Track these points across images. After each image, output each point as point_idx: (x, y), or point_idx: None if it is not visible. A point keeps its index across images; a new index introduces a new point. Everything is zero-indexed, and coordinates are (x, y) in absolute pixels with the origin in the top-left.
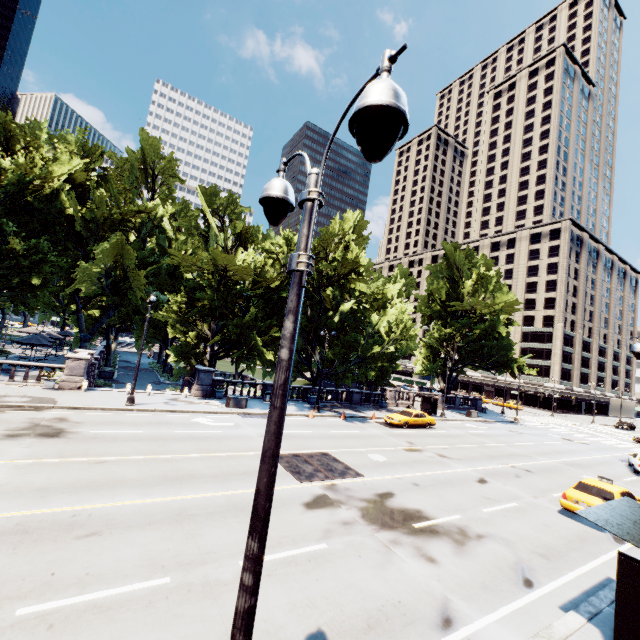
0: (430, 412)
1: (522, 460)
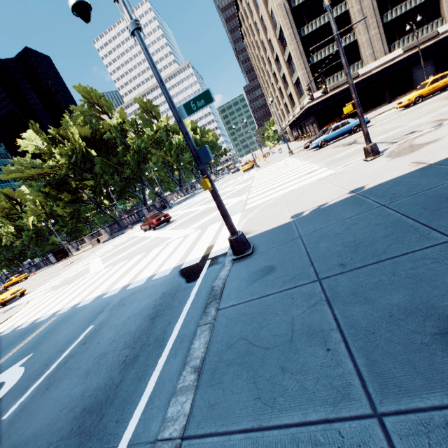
0: (64, 257)
1: None
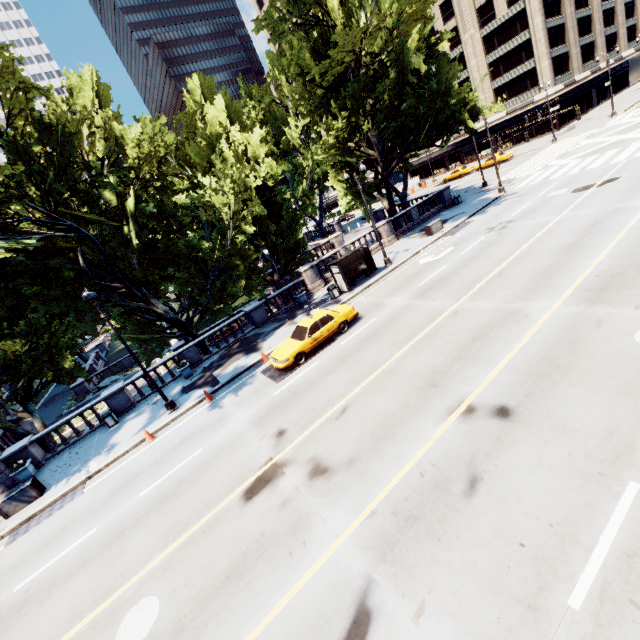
0: (367, 272)
1: (496, 351)
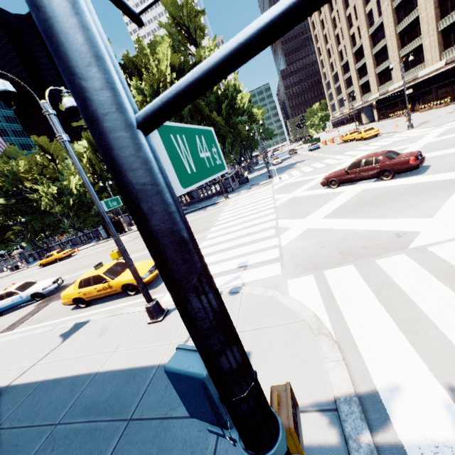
0: (119, 232)
1: None
